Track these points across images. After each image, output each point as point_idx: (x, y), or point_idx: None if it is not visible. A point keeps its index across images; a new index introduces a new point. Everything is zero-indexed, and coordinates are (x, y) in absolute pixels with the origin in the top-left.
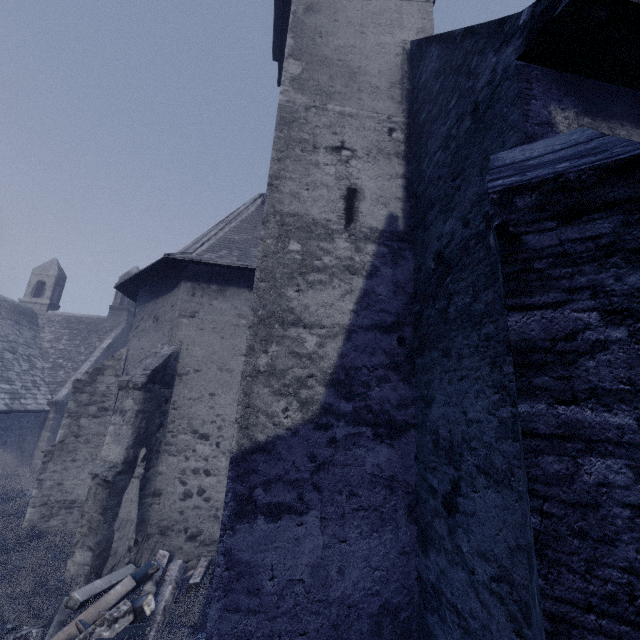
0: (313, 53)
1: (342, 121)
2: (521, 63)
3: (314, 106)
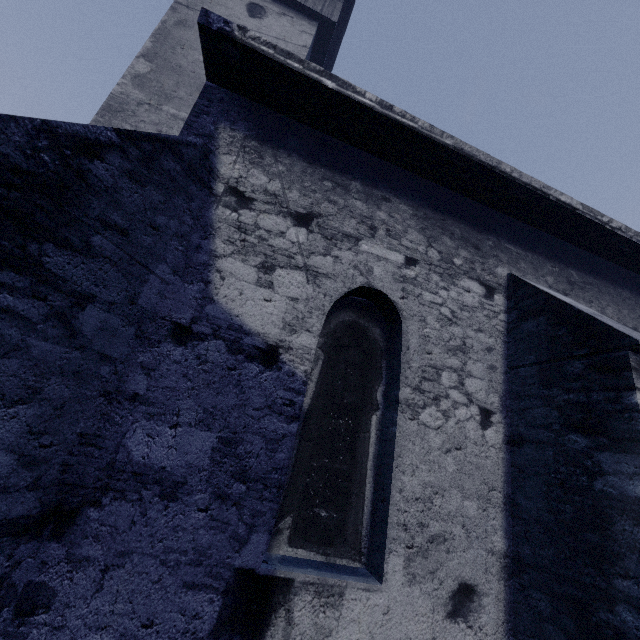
0: (168, 60)
1: (172, 123)
2: (212, 85)
3: (149, 103)
